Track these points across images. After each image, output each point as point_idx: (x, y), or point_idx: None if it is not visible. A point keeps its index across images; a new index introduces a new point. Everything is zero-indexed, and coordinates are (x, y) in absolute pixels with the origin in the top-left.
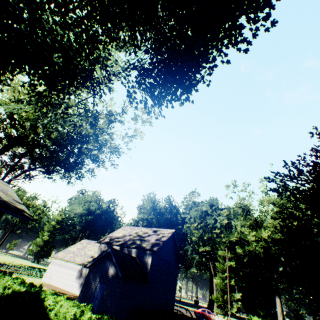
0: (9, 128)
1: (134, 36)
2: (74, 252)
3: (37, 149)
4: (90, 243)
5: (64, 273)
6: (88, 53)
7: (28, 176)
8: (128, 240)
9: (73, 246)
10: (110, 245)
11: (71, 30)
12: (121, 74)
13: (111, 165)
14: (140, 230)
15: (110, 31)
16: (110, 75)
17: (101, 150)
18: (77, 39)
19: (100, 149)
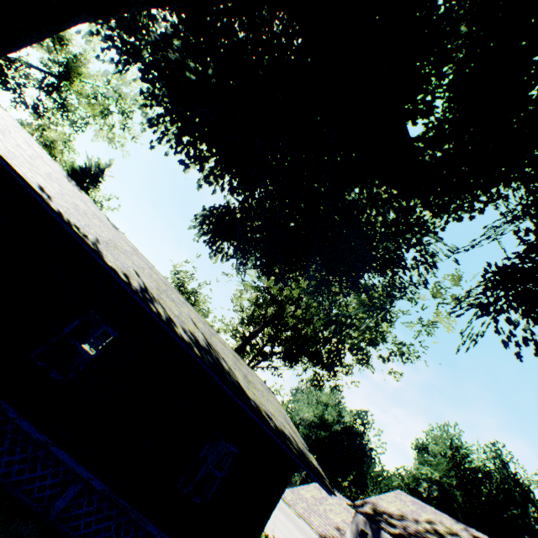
0: (267, 307)
1: (477, 200)
2: (308, 501)
3: (286, 330)
4: (332, 496)
5: (292, 535)
6: (396, 234)
7: (275, 368)
8: (413, 533)
9: (305, 488)
10: (375, 524)
11: (379, 212)
12: (442, 252)
13: (389, 371)
14: (438, 518)
15: (443, 211)
16: (434, 267)
17: (373, 343)
18: (385, 221)
19: (372, 342)
